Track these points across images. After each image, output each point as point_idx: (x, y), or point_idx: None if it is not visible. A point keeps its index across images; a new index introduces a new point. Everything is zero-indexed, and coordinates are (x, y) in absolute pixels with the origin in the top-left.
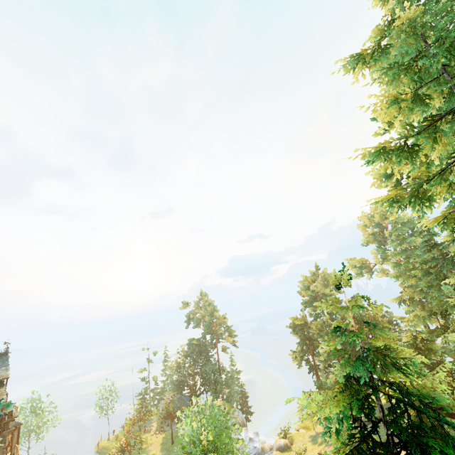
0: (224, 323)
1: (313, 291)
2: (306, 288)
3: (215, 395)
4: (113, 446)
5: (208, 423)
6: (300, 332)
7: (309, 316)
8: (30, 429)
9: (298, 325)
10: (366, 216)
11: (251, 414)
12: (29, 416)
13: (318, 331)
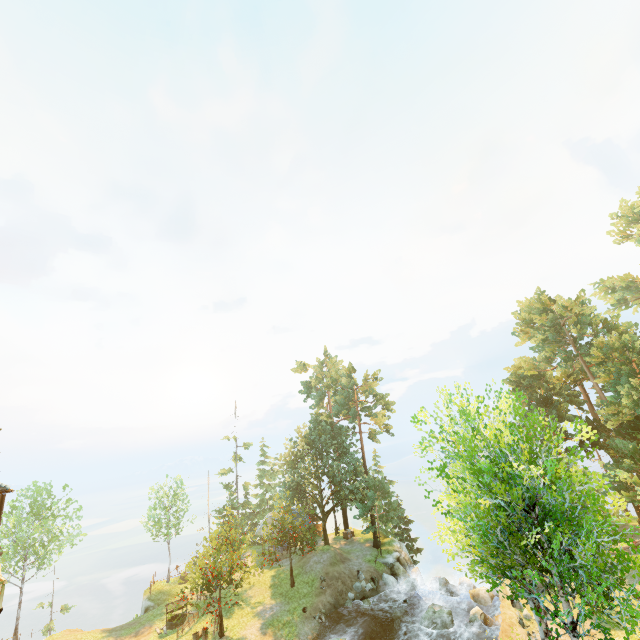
0: (372, 390)
1: (564, 307)
2: (539, 313)
3: (364, 508)
4: (178, 590)
5: (510, 434)
6: (526, 392)
7: (546, 361)
8: (28, 544)
9: (524, 379)
10: (630, 207)
11: (417, 552)
12: (27, 520)
13: (601, 360)
